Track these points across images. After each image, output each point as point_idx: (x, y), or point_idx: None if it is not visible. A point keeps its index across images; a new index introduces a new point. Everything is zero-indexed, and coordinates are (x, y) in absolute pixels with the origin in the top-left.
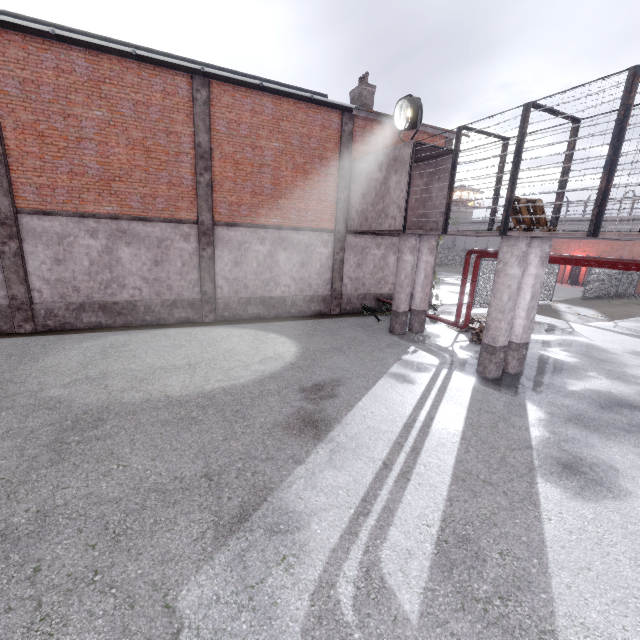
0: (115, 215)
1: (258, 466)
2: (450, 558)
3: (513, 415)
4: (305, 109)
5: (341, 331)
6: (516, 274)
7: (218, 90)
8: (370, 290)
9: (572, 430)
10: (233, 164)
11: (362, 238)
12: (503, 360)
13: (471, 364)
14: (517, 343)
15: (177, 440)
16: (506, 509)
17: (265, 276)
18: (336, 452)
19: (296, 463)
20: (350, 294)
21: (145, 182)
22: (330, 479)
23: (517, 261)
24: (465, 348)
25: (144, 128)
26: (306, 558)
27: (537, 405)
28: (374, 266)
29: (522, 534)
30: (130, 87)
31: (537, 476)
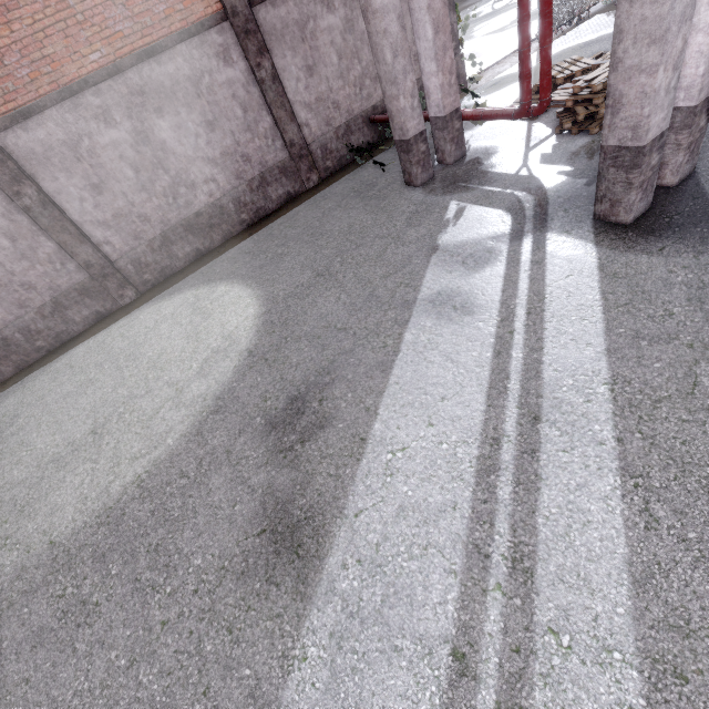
0: None
1: None
2: None
3: None
4: None
5: (326, 223)
6: None
7: None
8: (352, 110)
9: None
10: None
11: (288, 1)
12: (657, 168)
13: (576, 197)
14: (689, 107)
15: (49, 698)
16: None
17: (161, 183)
18: (343, 639)
19: None
20: (321, 137)
21: None
22: None
23: None
24: (552, 157)
25: None
26: None
27: None
28: (339, 56)
29: None
30: None
31: None
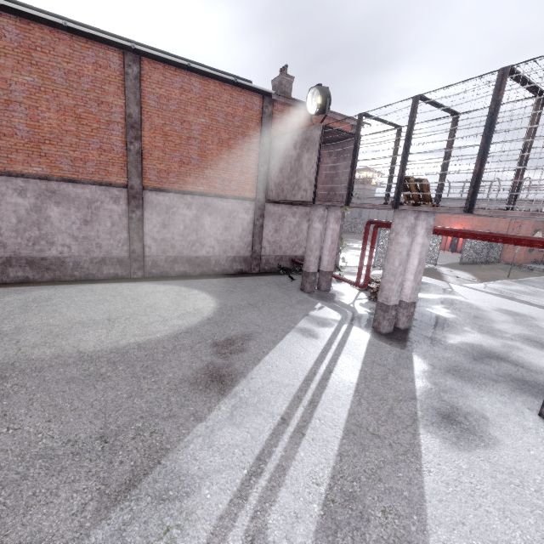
0: (44, 176)
1: (158, 425)
2: (336, 519)
3: (401, 367)
4: (230, 91)
5: (258, 288)
6: (406, 243)
7: (149, 67)
8: (286, 252)
9: (450, 381)
10: (162, 135)
11: (280, 207)
12: (395, 317)
13: (368, 319)
14: (406, 302)
15: (79, 398)
16: (391, 462)
17: (191, 237)
18: (238, 407)
19: (197, 420)
20: (268, 255)
21: (76, 146)
22: (228, 437)
23: (407, 231)
24: (364, 305)
25: (75, 96)
26: (191, 529)
27: (422, 357)
28: (290, 232)
29: (404, 489)
30: (62, 57)
31: (420, 427)
